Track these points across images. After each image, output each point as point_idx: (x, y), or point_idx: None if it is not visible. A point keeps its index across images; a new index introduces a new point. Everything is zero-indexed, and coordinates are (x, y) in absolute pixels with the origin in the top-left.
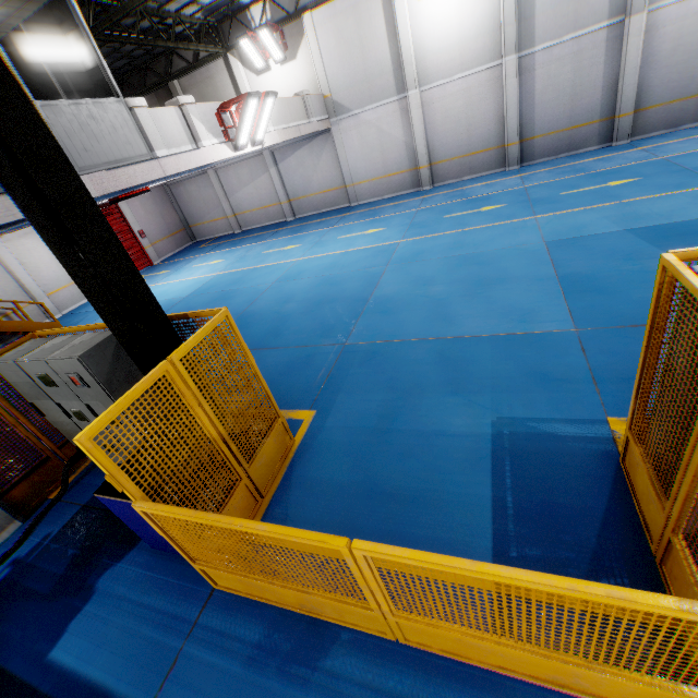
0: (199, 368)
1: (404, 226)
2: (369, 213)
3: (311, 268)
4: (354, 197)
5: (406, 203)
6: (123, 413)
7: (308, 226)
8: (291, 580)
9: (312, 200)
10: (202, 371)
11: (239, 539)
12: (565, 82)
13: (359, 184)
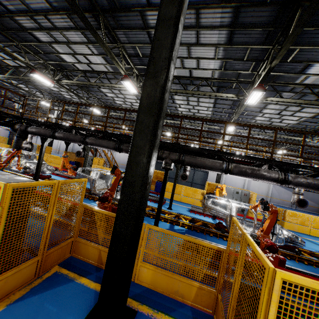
0: None
1: None
2: None
3: None
4: None
5: None
6: None
7: None
8: None
9: None
10: None
11: None
12: (78, 148)
13: None
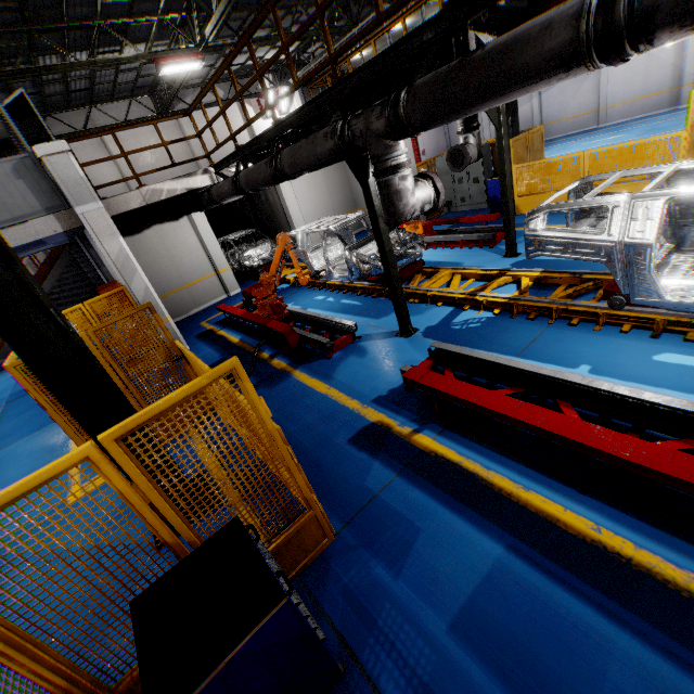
0: (531, 141)
1: (643, 131)
2: (614, 129)
3: (556, 159)
4: (604, 119)
5: (654, 119)
6: (483, 174)
7: (554, 143)
8: (554, 189)
9: (562, 124)
10: (532, 142)
11: (545, 170)
12: None
13: (612, 107)
